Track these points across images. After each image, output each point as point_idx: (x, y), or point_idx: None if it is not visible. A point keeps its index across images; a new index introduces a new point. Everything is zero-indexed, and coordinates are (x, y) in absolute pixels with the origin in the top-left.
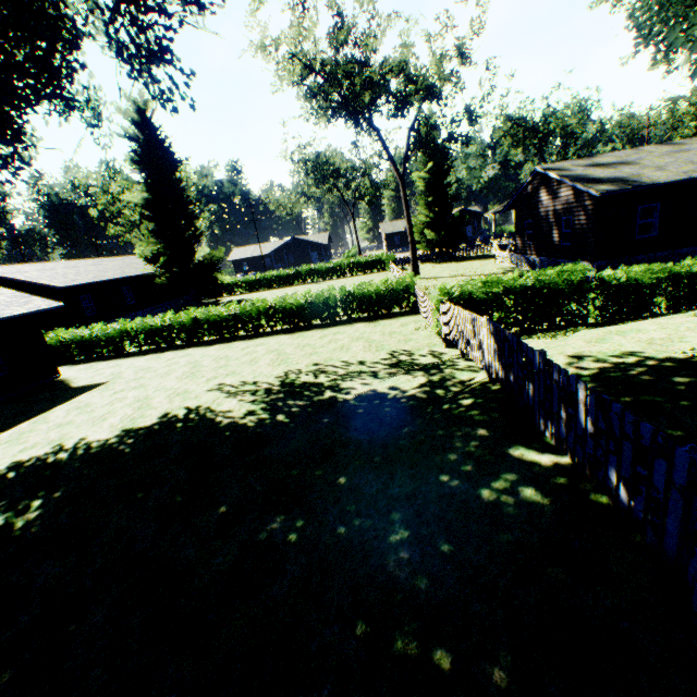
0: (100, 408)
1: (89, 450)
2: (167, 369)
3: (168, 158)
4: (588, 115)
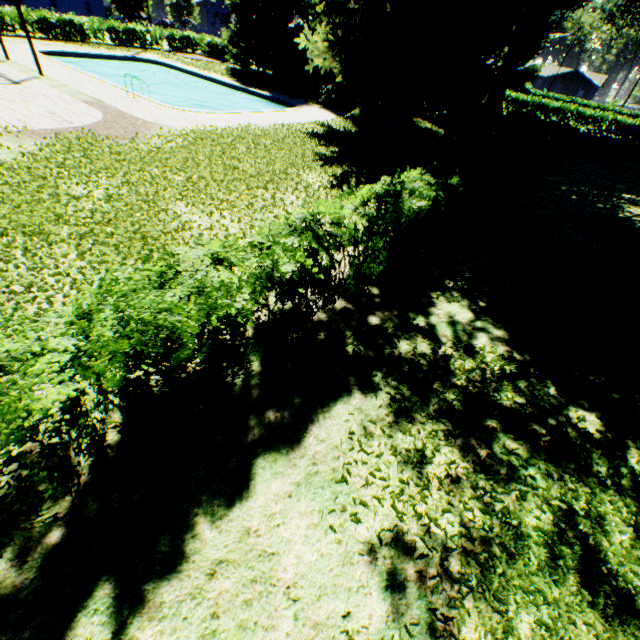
0: None
1: None
2: None
3: None
4: None
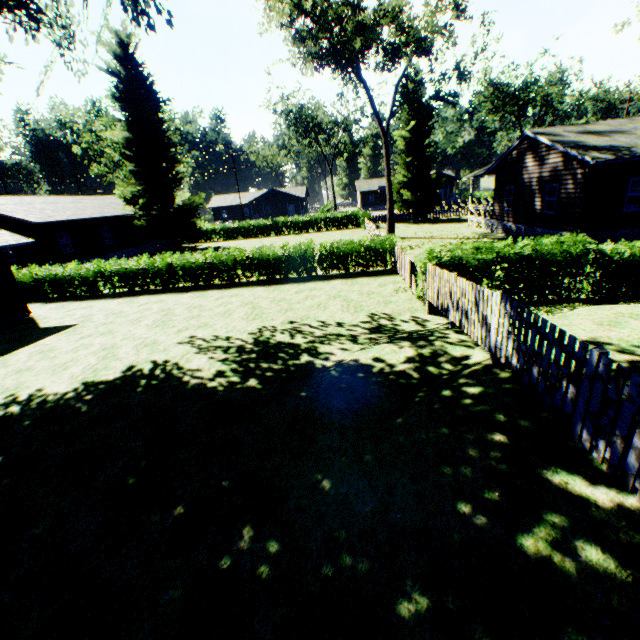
0: (64, 355)
1: (43, 405)
2: (138, 315)
3: (150, 97)
4: (569, 86)
